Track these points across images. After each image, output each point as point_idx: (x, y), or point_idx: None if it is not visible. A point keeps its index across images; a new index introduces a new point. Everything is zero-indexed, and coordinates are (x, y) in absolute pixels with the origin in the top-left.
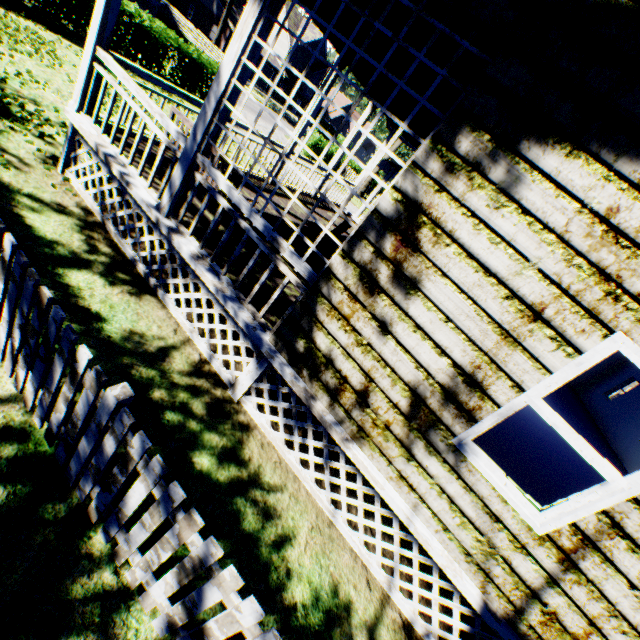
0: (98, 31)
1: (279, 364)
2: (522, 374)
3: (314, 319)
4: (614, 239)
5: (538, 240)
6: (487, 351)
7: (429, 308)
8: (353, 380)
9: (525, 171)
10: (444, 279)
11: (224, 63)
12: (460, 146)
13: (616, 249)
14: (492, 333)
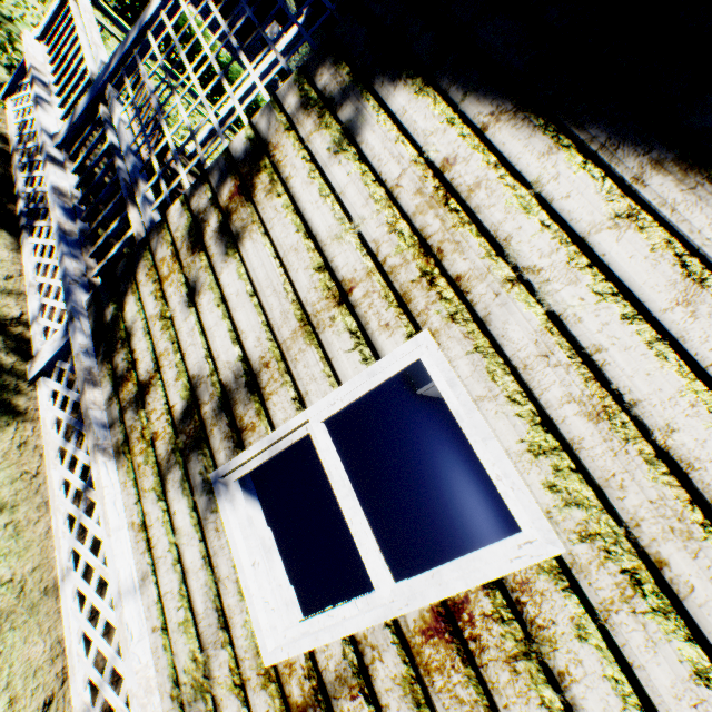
0: None
1: (75, 329)
2: (310, 382)
3: (134, 279)
4: (445, 199)
5: (368, 195)
6: (282, 342)
7: (241, 275)
8: (142, 366)
9: (373, 109)
10: (265, 238)
11: None
12: (321, 79)
13: (445, 213)
14: (293, 317)
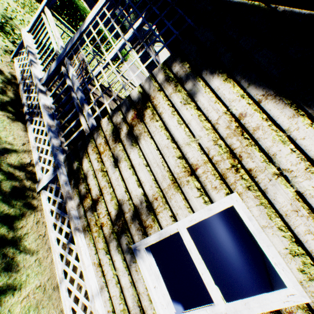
0: None
1: (60, 172)
2: (178, 209)
3: (86, 151)
4: (241, 132)
5: (202, 126)
6: (163, 189)
7: (140, 156)
8: (93, 192)
9: (202, 86)
10: (151, 140)
11: (88, 17)
12: (175, 68)
13: (241, 138)
14: (168, 178)
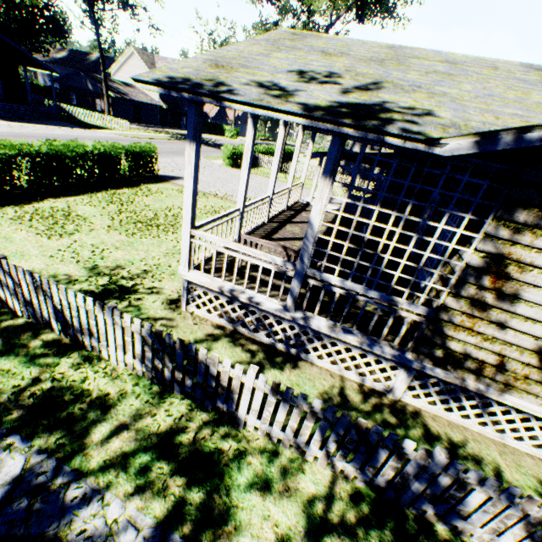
0: (190, 222)
1: (430, 370)
2: None
3: (444, 336)
4: None
5: None
6: None
7: (531, 306)
8: (489, 360)
9: None
10: (535, 288)
11: (312, 216)
12: (518, 219)
13: None
14: None
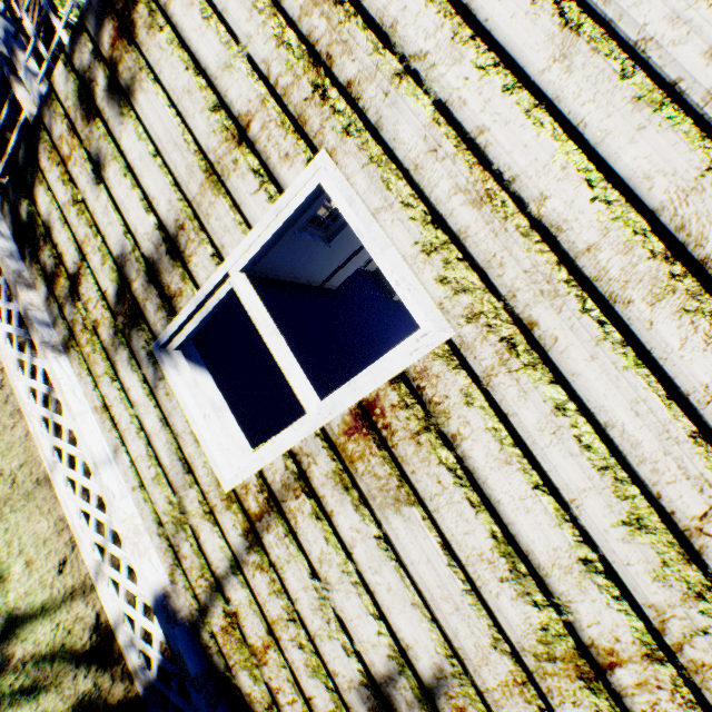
0: None
1: None
2: (224, 235)
3: (37, 167)
4: None
5: (251, 6)
6: (192, 200)
7: (141, 136)
8: (69, 259)
9: None
10: (157, 86)
11: None
12: None
13: (330, 9)
14: (198, 170)
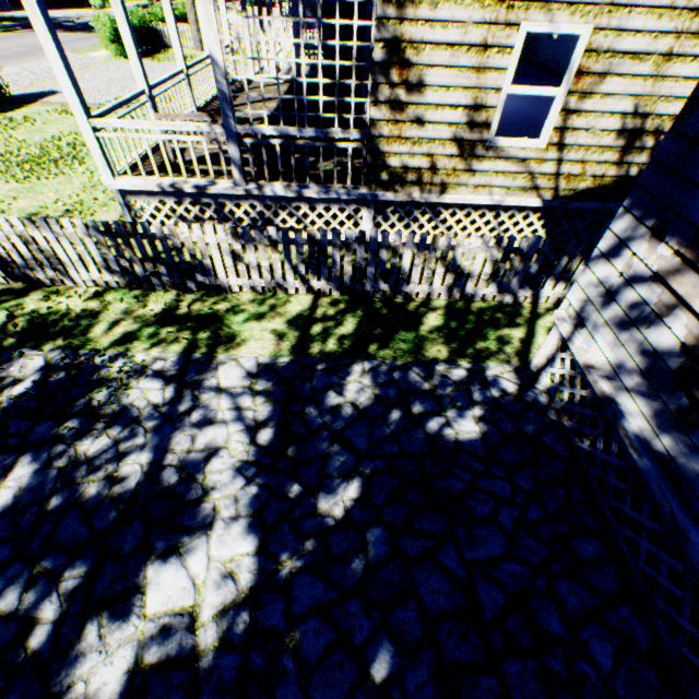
0: (82, 108)
1: (382, 196)
2: (496, 83)
3: (382, 155)
4: None
5: (464, 9)
6: (475, 87)
7: (436, 91)
8: (423, 166)
9: None
10: (434, 69)
11: (211, 52)
12: None
13: None
14: (472, 76)
